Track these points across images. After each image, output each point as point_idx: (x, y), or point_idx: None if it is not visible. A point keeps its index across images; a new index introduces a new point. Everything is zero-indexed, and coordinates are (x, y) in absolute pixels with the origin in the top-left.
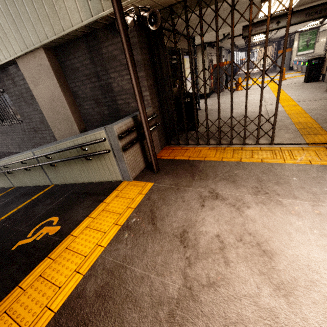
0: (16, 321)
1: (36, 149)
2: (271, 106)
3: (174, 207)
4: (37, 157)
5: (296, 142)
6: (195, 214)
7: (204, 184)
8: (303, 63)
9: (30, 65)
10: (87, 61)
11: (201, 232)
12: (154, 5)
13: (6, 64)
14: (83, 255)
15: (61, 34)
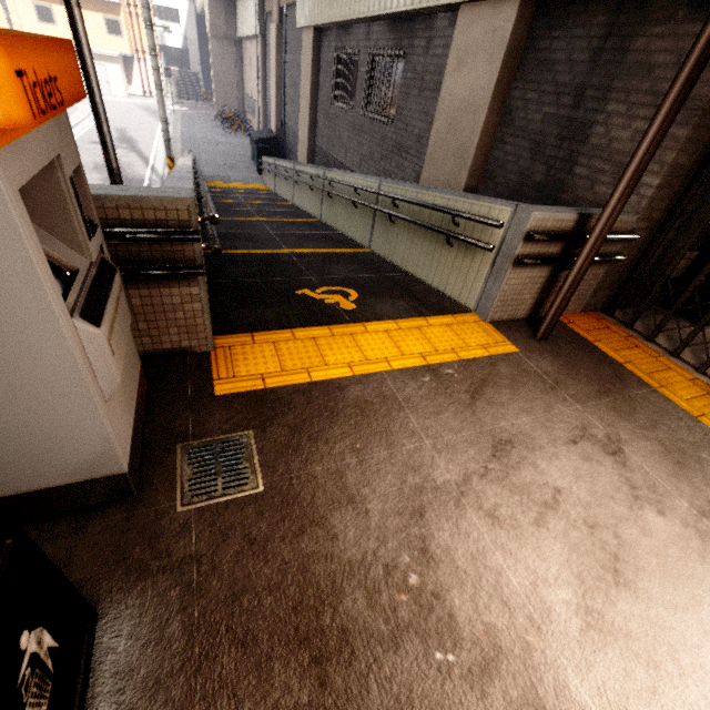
0: (279, 358)
1: (387, 182)
2: None
3: (523, 405)
4: (381, 194)
5: None
6: (549, 440)
7: (611, 420)
8: None
9: (476, 25)
10: (585, 54)
11: (534, 464)
12: None
13: (442, 7)
14: (364, 356)
15: None
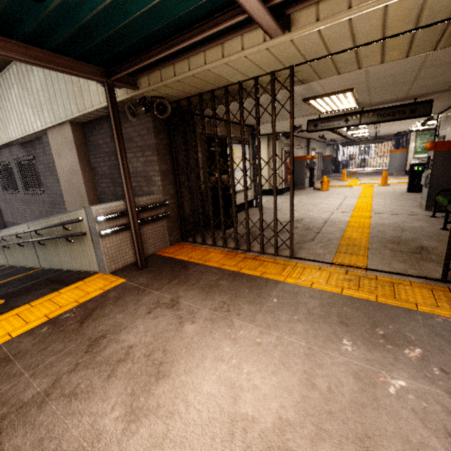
0: None
1: (31, 223)
2: (338, 214)
3: (120, 309)
4: (28, 231)
5: (321, 259)
6: (133, 320)
7: (175, 289)
8: (418, 168)
9: (57, 137)
10: (109, 139)
11: (118, 340)
12: (168, 96)
13: (39, 133)
14: None
15: (83, 113)
